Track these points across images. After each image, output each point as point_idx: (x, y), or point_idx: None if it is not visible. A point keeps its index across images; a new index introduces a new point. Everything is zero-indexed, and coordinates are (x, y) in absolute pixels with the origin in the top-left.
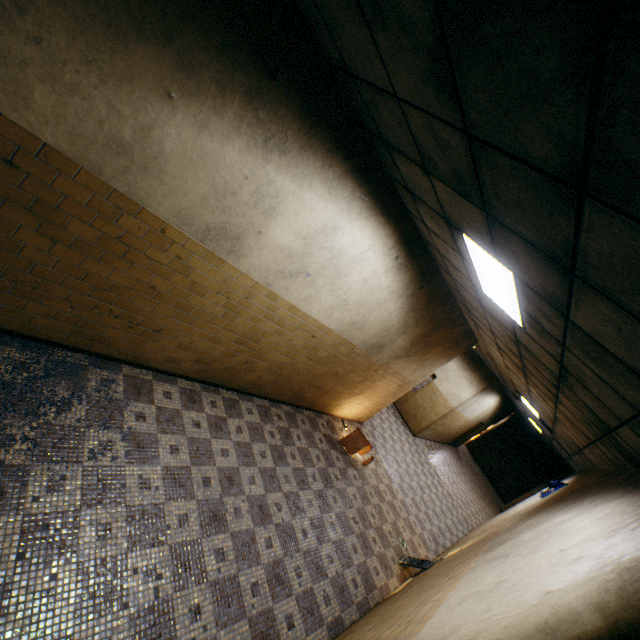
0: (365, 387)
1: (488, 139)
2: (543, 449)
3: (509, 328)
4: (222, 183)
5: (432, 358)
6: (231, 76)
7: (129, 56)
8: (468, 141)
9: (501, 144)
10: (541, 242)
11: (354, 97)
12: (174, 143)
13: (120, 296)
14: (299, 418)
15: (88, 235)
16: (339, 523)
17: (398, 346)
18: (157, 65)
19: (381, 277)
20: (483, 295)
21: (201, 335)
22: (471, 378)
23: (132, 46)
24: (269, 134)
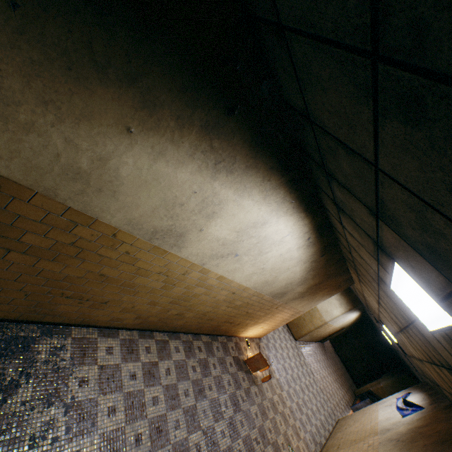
0: (267, 318)
1: None
2: (386, 347)
3: (407, 315)
4: (172, 197)
5: (319, 296)
6: (191, 113)
7: (89, 97)
8: None
9: None
10: None
11: (304, 133)
12: (130, 169)
13: (72, 283)
14: (215, 346)
15: (42, 243)
16: (245, 448)
17: (296, 292)
18: (118, 104)
19: (293, 251)
20: (388, 287)
21: (142, 301)
22: (341, 300)
23: (93, 87)
24: (220, 158)
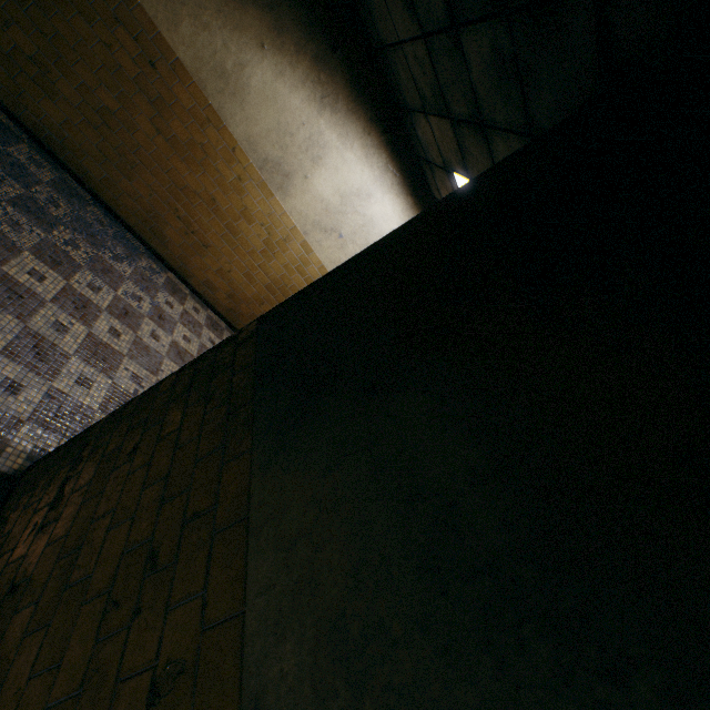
0: None
1: (429, 30)
2: None
3: None
4: (285, 123)
5: None
6: (306, 43)
7: (245, 14)
8: (426, 44)
9: (432, 27)
10: (468, 111)
11: (389, 74)
12: (258, 81)
13: (188, 199)
14: None
15: (182, 135)
16: None
17: None
18: (260, 24)
19: None
20: None
21: (239, 266)
22: None
23: (248, 9)
24: (326, 93)
